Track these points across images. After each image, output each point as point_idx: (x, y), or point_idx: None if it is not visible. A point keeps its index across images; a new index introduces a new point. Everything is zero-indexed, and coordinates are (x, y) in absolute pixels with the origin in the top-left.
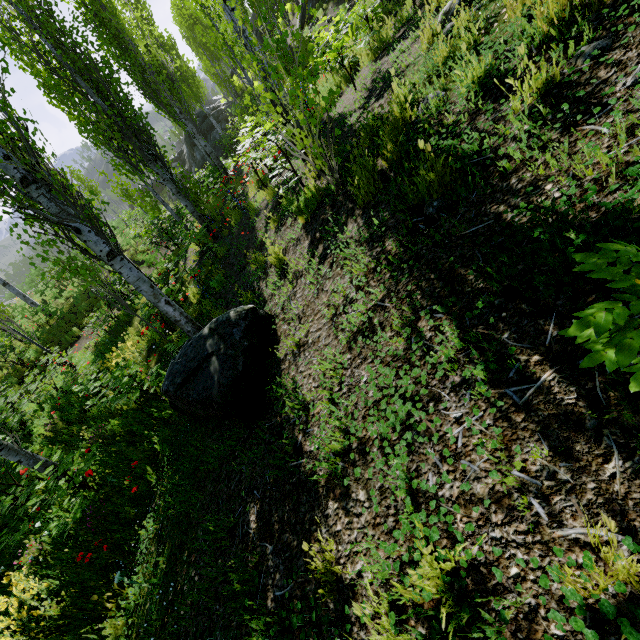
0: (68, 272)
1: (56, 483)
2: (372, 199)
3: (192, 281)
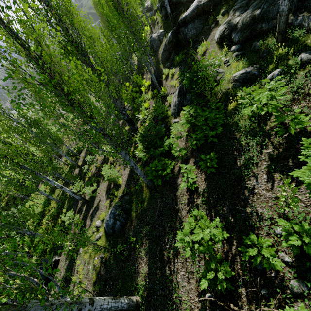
0: (29, 216)
1: (28, 248)
2: (69, 261)
3: (67, 199)
